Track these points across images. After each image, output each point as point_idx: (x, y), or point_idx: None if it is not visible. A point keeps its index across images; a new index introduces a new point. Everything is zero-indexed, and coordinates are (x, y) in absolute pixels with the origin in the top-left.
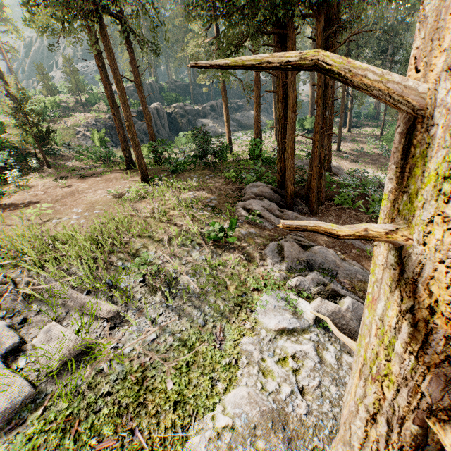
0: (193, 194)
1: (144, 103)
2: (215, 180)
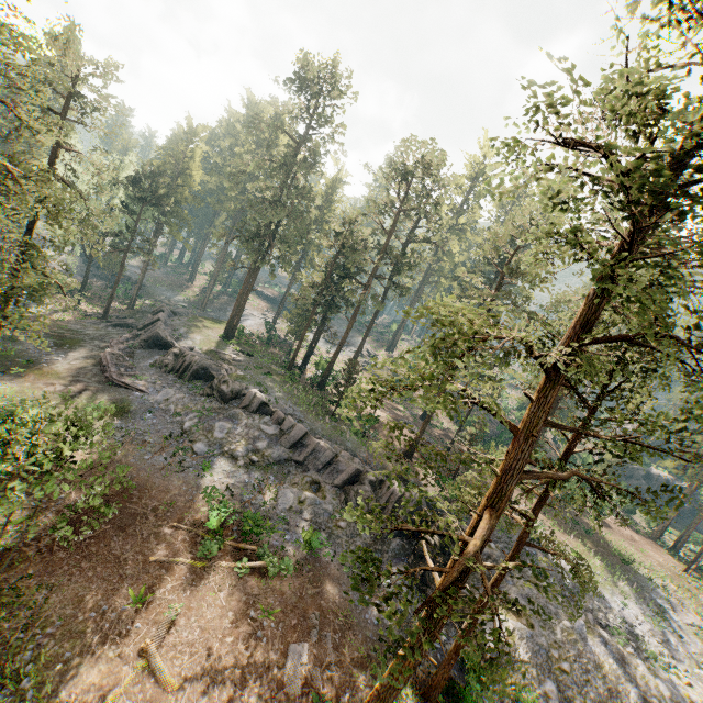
0: None
1: (697, 518)
2: None
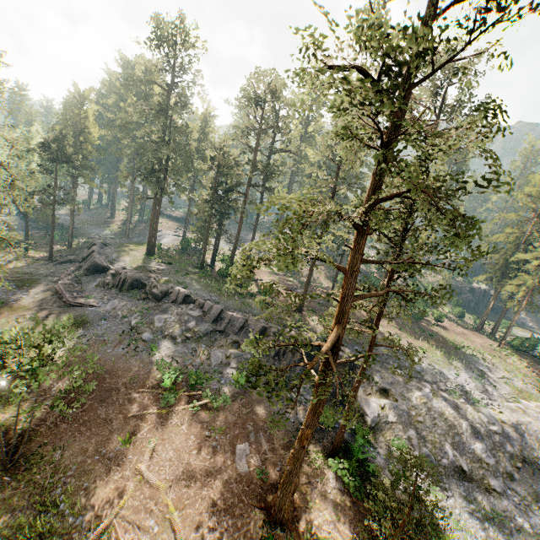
0: (526, 364)
1: (504, 310)
2: (535, 365)
